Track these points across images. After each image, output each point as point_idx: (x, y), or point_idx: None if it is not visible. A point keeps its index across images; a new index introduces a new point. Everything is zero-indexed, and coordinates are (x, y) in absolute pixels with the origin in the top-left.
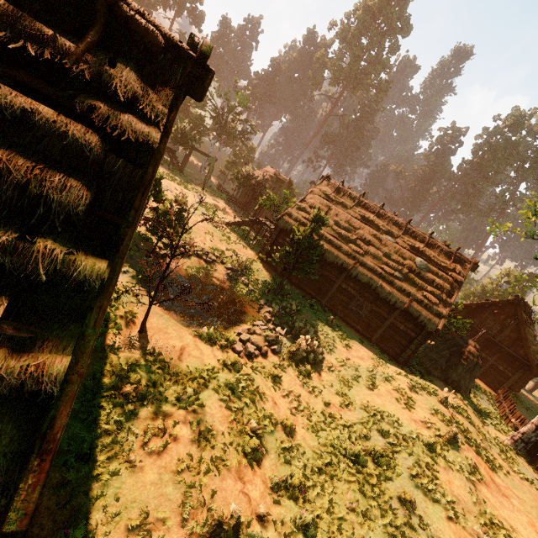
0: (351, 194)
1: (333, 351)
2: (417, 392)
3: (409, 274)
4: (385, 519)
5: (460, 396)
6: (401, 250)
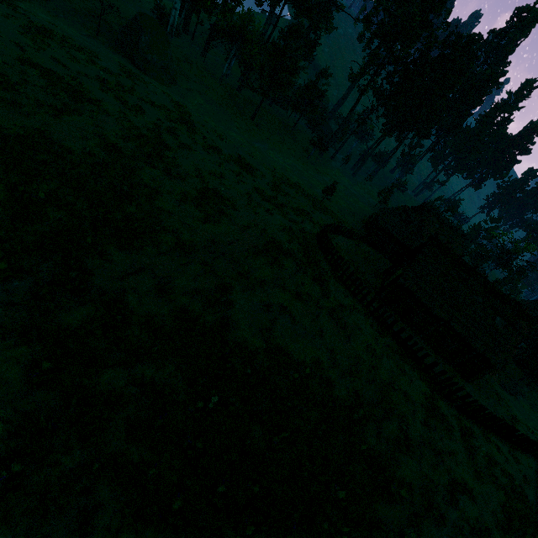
0: None
1: None
2: None
3: None
4: None
5: None
6: None
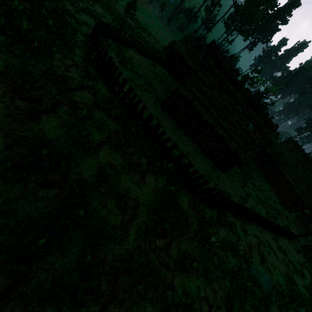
0: (302, 152)
1: (266, 192)
2: (287, 212)
3: (309, 187)
4: (266, 209)
5: (304, 229)
6: (311, 179)
